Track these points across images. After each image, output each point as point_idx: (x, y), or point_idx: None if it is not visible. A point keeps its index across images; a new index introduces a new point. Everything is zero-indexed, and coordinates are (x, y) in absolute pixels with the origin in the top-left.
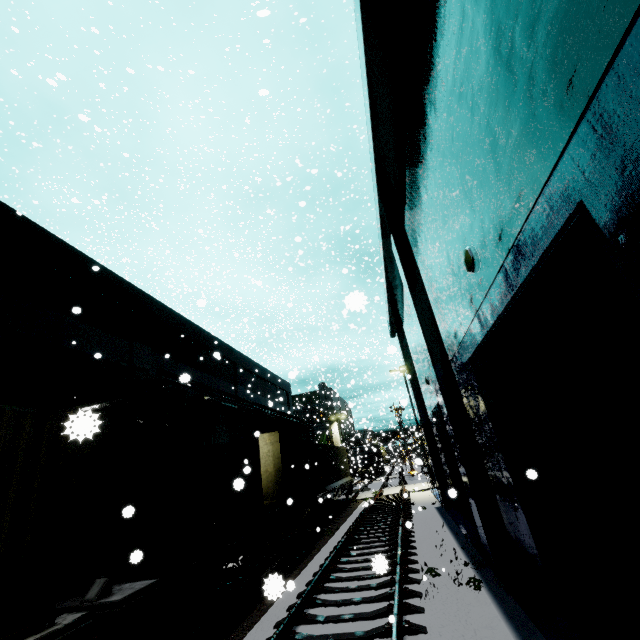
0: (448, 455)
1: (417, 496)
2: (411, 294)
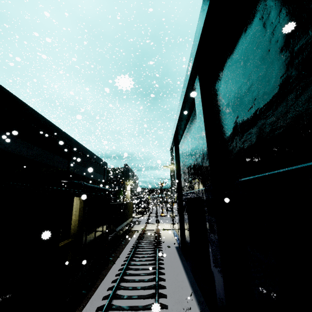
0: (190, 224)
1: (165, 234)
2: (205, 124)
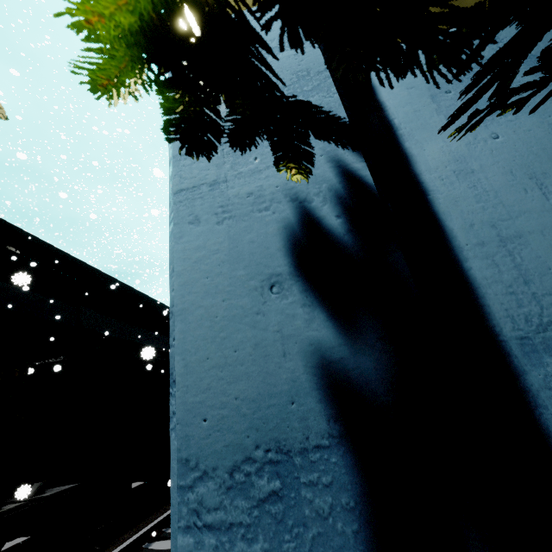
0: None
1: None
2: None
